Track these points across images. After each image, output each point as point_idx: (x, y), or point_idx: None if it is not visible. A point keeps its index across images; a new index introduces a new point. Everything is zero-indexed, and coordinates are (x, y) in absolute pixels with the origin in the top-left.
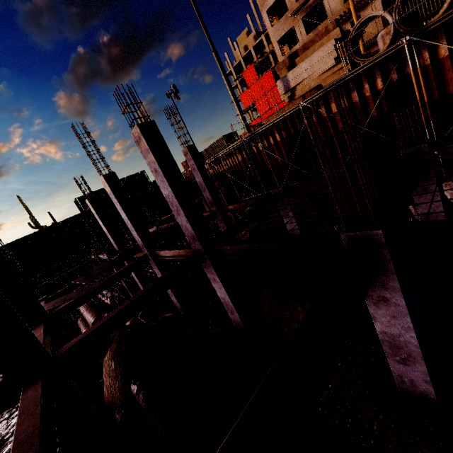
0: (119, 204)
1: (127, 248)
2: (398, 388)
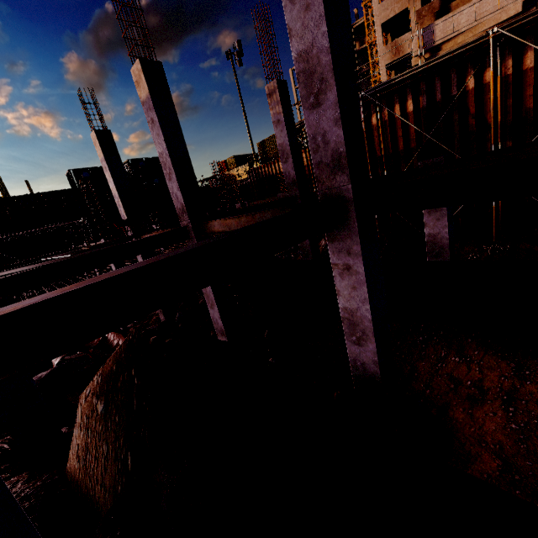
0: (158, 122)
1: None
2: None
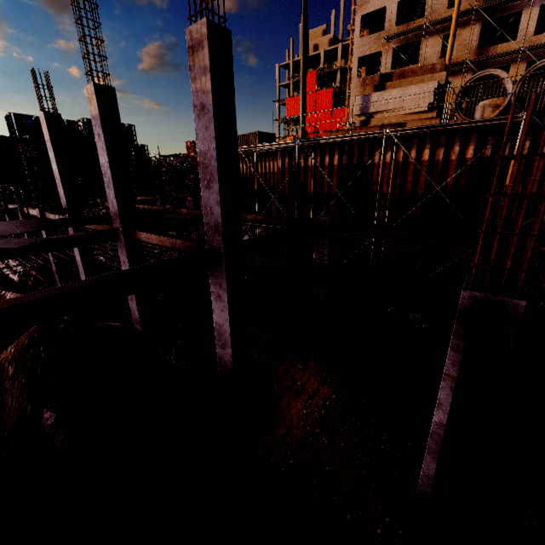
0: (104, 139)
1: (81, 211)
2: (417, 490)
